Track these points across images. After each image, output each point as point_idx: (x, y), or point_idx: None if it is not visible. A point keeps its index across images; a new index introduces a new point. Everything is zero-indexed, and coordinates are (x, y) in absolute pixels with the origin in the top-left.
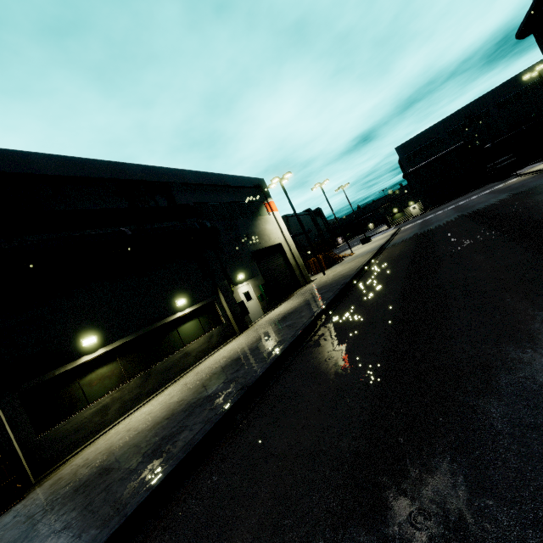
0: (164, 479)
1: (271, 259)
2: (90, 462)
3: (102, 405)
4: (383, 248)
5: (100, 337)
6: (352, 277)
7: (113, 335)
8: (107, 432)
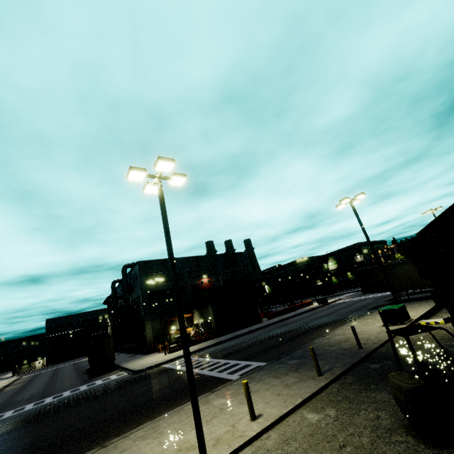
0: None
1: None
2: None
3: None
4: (6, 386)
5: None
6: None
7: None
8: None
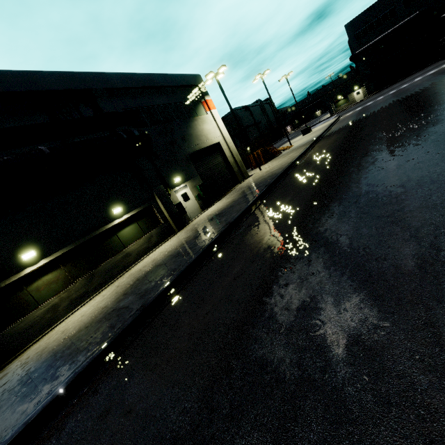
0: (41, 412)
1: (209, 159)
2: (27, 363)
3: (51, 305)
4: (317, 141)
5: (40, 250)
6: (277, 176)
7: (52, 247)
8: (58, 325)
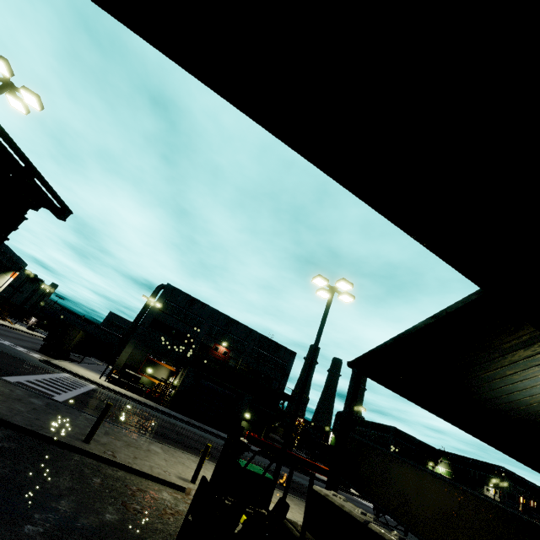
0: None
1: None
2: None
3: None
4: (25, 332)
5: None
6: None
7: None
8: None
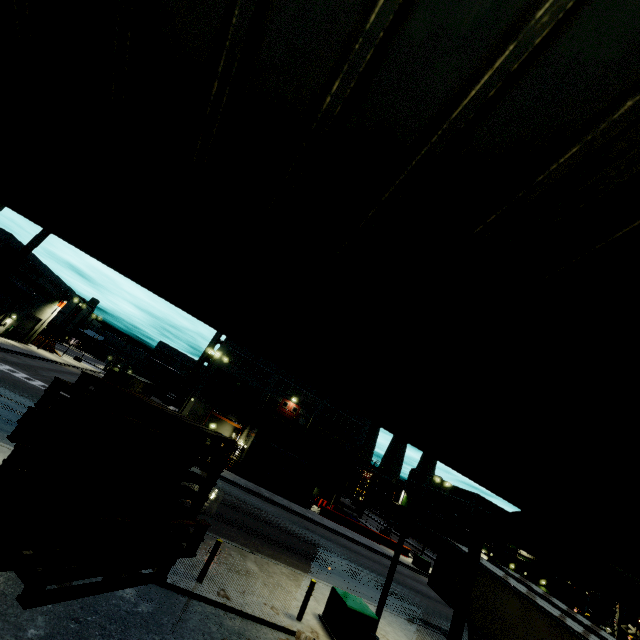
0: None
1: (30, 320)
2: None
3: None
4: (75, 367)
5: None
6: (49, 359)
7: None
8: None
